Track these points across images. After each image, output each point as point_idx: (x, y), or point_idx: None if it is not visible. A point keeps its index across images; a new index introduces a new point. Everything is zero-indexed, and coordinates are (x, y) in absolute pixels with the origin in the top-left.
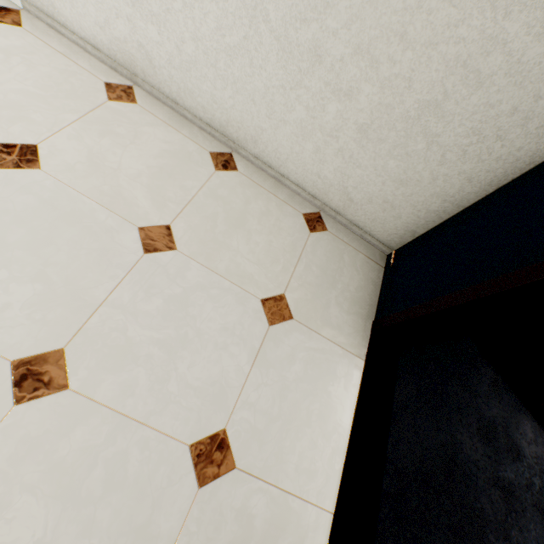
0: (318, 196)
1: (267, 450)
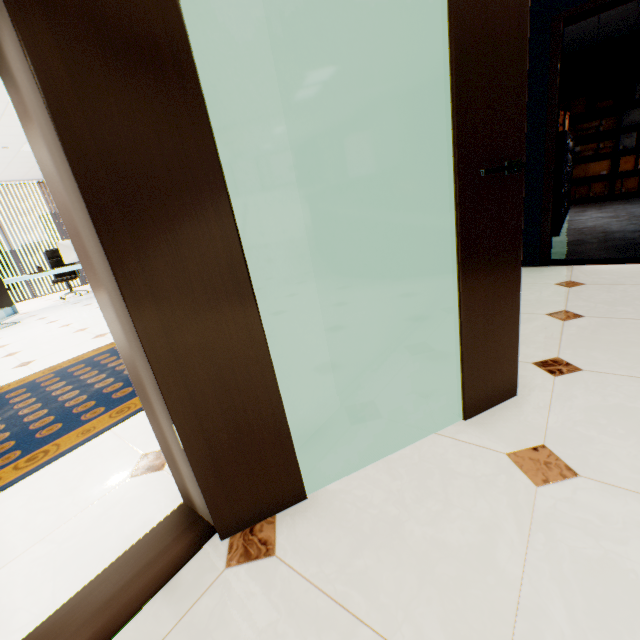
0: None
1: None
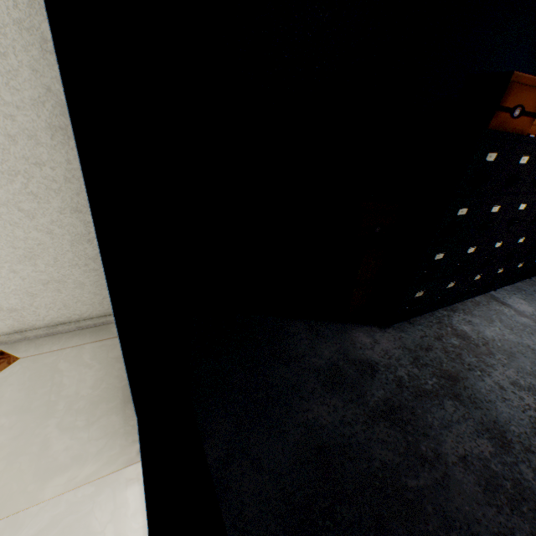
0: None
1: None
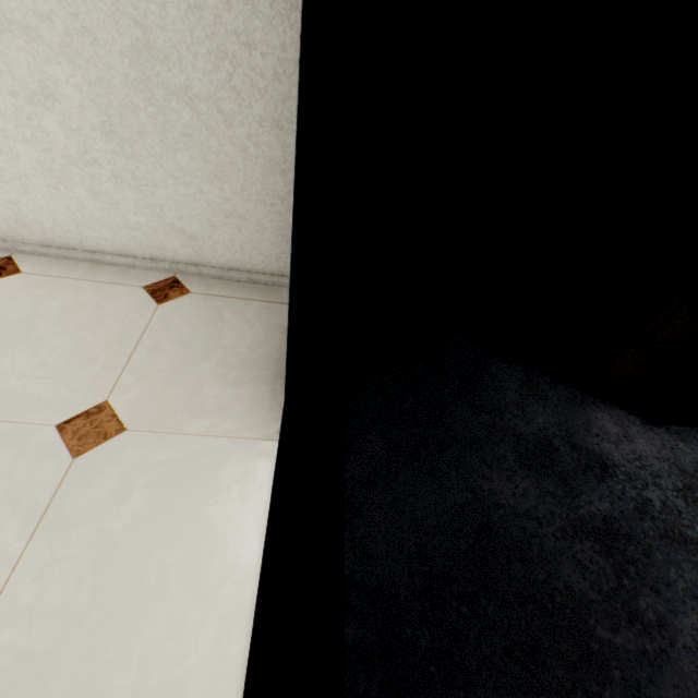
0: (158, 256)
1: (59, 689)
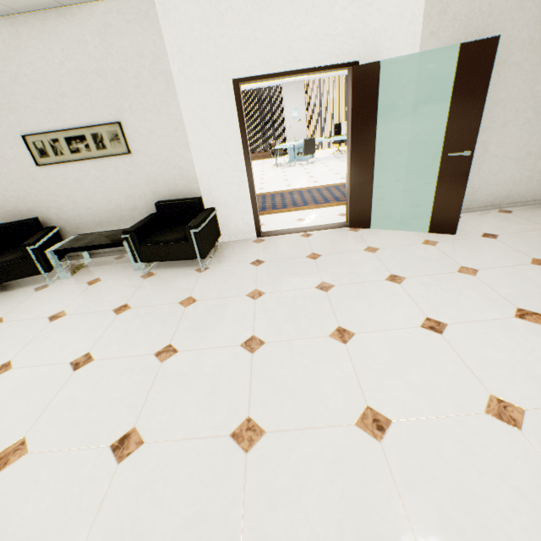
0: None
1: None
